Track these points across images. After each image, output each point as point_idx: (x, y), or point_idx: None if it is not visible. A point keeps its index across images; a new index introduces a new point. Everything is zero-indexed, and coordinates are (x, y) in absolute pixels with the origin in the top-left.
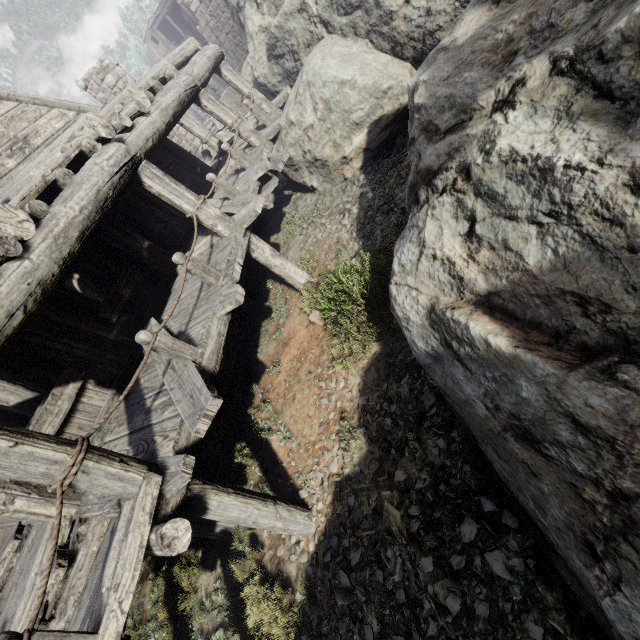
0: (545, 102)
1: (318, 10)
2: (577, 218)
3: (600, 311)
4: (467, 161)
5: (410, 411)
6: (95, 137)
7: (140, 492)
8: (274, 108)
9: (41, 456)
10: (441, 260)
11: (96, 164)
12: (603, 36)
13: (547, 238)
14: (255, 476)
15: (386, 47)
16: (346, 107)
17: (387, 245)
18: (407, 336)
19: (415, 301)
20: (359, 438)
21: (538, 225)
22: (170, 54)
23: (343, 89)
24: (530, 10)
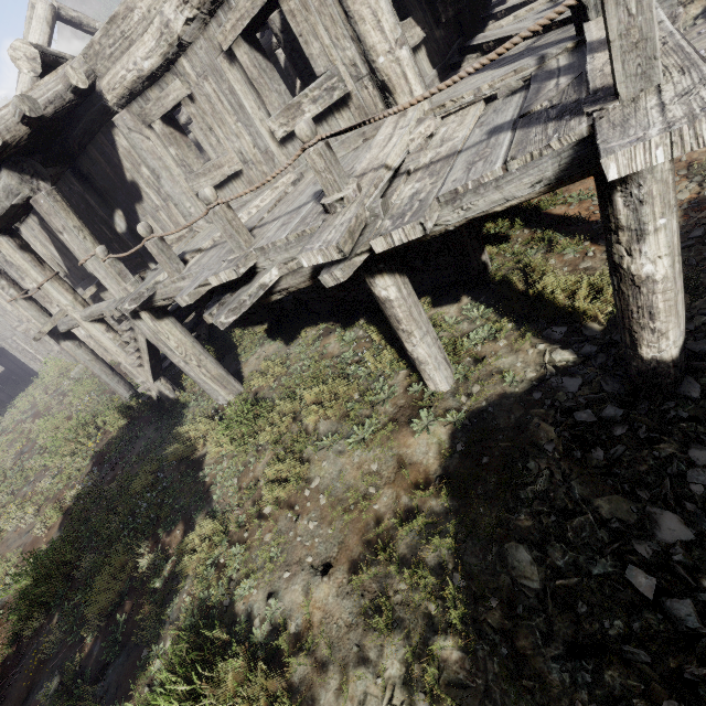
0: None
1: None
2: None
3: None
4: None
5: None
6: None
7: None
8: None
9: None
10: None
11: None
12: None
13: None
14: (523, 236)
15: None
16: None
17: None
18: None
19: None
20: None
21: None
22: None
23: None
24: None
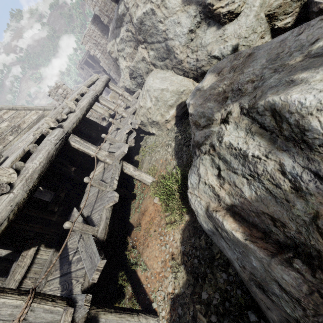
0: (240, 124)
1: (150, 60)
2: (262, 180)
3: (281, 225)
4: (213, 143)
5: (206, 255)
6: (49, 127)
7: (61, 319)
8: (134, 98)
9: (9, 304)
10: (208, 185)
11: (48, 140)
12: (257, 104)
13: (251, 186)
14: (129, 292)
15: (181, 73)
16: (165, 99)
17: (189, 163)
18: (198, 219)
19: (199, 203)
20: (182, 271)
21: (246, 179)
22: (86, 81)
23: (163, 92)
24: (230, 81)
